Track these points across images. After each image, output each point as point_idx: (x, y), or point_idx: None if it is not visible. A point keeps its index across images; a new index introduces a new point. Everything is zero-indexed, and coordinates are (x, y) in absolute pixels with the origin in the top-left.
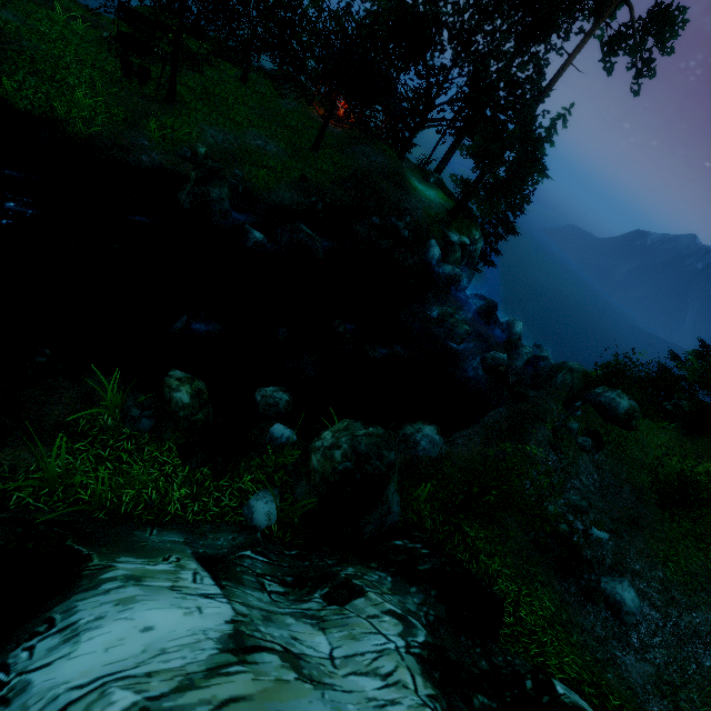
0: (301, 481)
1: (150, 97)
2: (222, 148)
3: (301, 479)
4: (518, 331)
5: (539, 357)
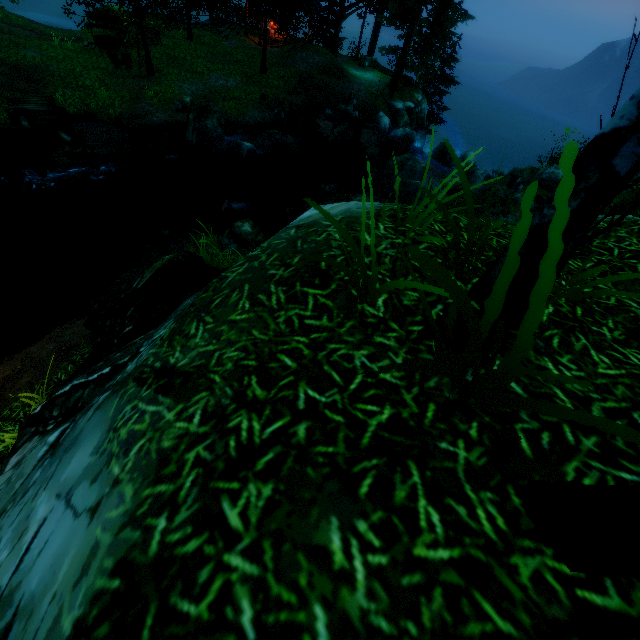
0: None
1: (137, 76)
2: (198, 95)
3: None
4: (471, 160)
5: (495, 175)
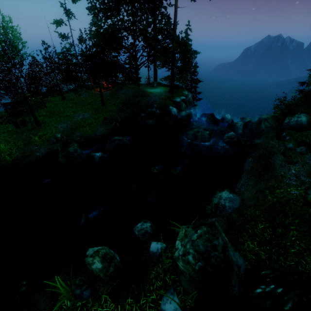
0: (181, 277)
1: (30, 129)
2: (67, 129)
3: (180, 275)
4: (230, 118)
5: (246, 123)
